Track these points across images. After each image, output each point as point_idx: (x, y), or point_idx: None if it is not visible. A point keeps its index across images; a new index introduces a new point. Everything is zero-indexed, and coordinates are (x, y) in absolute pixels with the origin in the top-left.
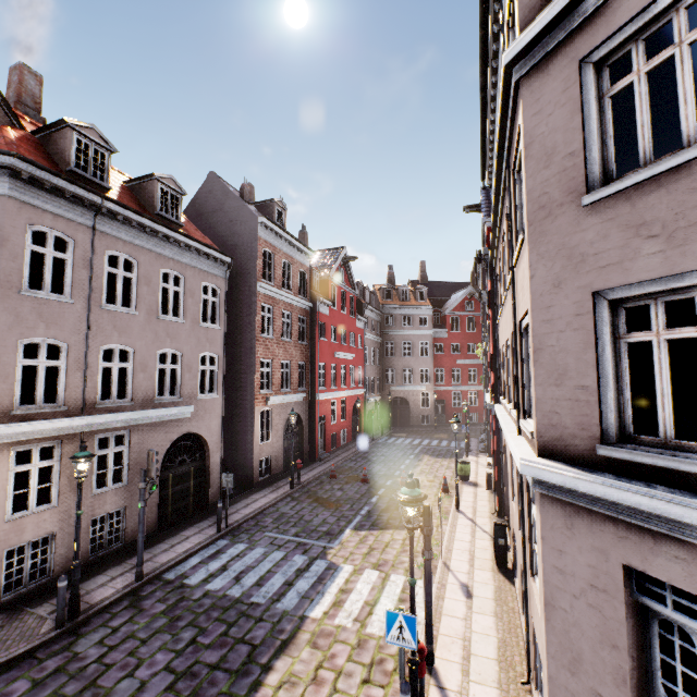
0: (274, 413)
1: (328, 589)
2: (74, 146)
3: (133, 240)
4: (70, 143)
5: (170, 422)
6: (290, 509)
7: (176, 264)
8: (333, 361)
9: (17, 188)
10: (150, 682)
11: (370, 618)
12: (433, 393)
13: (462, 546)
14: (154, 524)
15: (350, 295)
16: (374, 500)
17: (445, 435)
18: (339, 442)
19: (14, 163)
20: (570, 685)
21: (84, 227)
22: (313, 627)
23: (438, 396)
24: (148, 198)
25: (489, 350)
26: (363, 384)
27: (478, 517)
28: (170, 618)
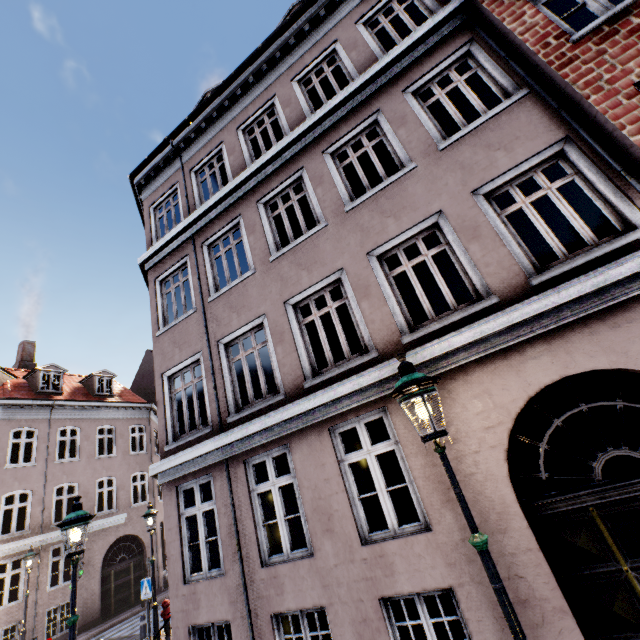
0: None
1: None
2: (42, 378)
3: (76, 416)
4: (39, 378)
5: (108, 529)
6: None
7: (109, 420)
8: None
9: (6, 413)
10: None
11: None
12: None
13: None
14: (97, 612)
15: None
16: None
17: None
18: None
19: (5, 402)
20: None
21: (44, 419)
22: None
23: None
24: (91, 387)
25: None
26: None
27: None
28: None
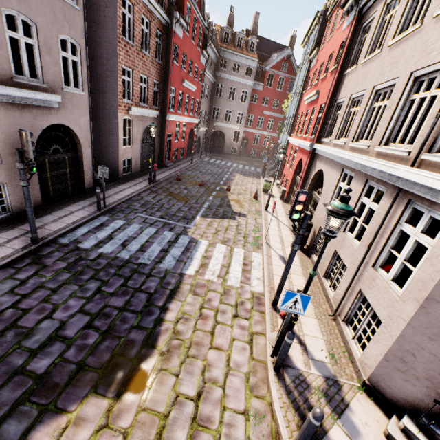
0: (134, 123)
1: (194, 256)
2: None
3: None
4: None
5: (36, 107)
6: (152, 198)
7: None
8: (181, 88)
9: None
10: (69, 322)
11: (228, 275)
12: (244, 133)
13: (274, 233)
14: (38, 200)
15: (199, 25)
16: (211, 199)
17: (246, 162)
18: (178, 156)
19: None
20: (423, 344)
21: None
22: (190, 281)
23: (245, 136)
24: None
25: (327, 98)
26: (198, 116)
27: (279, 216)
28: (73, 273)
